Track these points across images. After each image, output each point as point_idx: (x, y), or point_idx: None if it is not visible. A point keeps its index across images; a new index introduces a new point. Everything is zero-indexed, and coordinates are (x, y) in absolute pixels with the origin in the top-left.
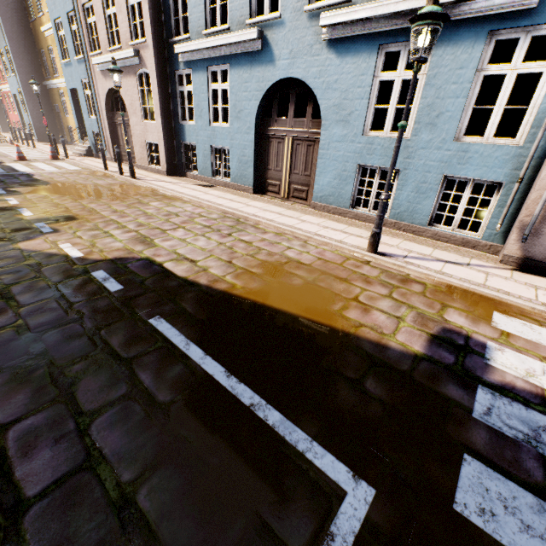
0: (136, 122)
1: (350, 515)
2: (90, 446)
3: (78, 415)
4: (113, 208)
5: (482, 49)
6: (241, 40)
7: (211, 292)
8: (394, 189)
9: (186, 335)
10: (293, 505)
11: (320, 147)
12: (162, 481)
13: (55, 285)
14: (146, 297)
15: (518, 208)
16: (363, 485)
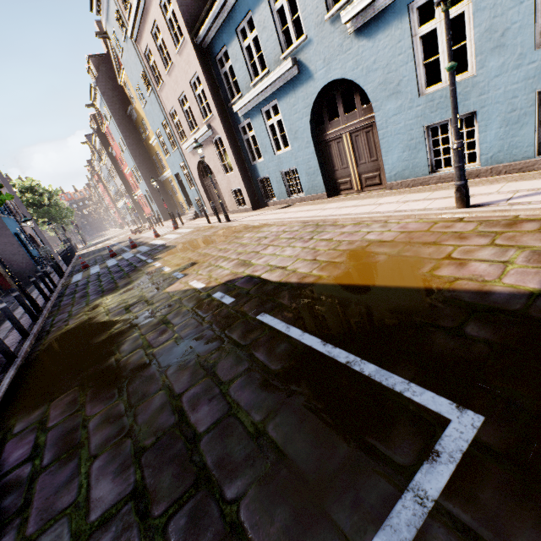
0: (221, 178)
1: (455, 437)
2: (230, 402)
3: (220, 384)
4: (219, 248)
5: None
6: (280, 74)
7: (301, 286)
8: (477, 134)
9: (286, 322)
10: (394, 431)
11: (378, 128)
12: (283, 419)
13: (192, 309)
14: (252, 302)
15: None
16: (468, 414)
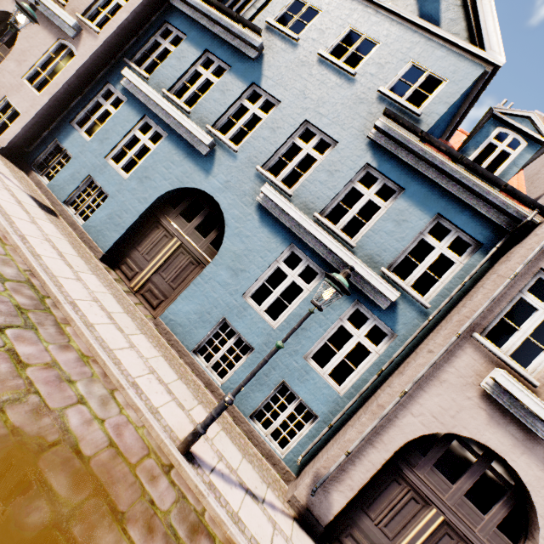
0: (11, 69)
1: None
2: None
3: None
4: None
5: (349, 307)
6: (193, 132)
7: None
8: (240, 362)
9: None
10: None
11: (201, 274)
12: None
13: None
14: None
15: (319, 447)
16: None
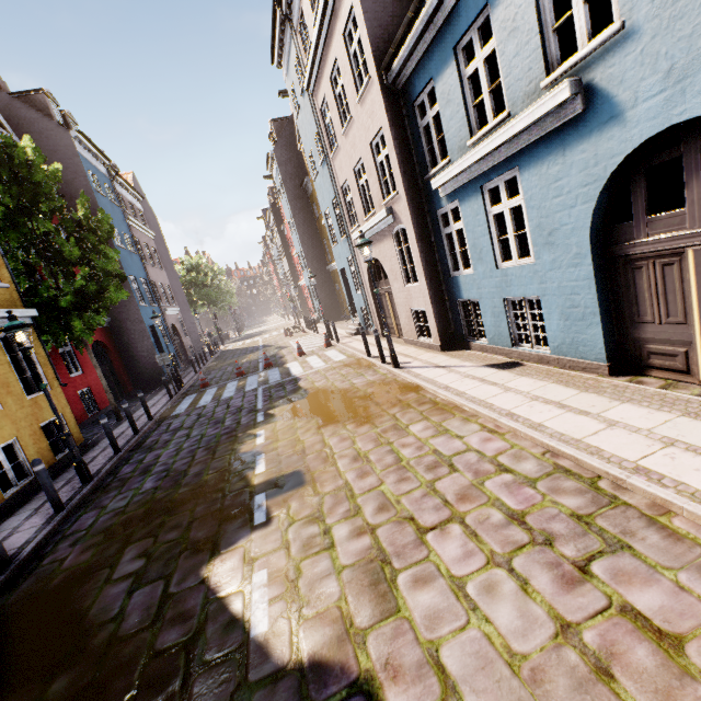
0: (397, 289)
1: None
2: None
3: None
4: (356, 447)
5: None
6: (535, 118)
7: None
8: None
9: None
10: None
11: None
12: None
13: None
14: None
15: None
16: None
